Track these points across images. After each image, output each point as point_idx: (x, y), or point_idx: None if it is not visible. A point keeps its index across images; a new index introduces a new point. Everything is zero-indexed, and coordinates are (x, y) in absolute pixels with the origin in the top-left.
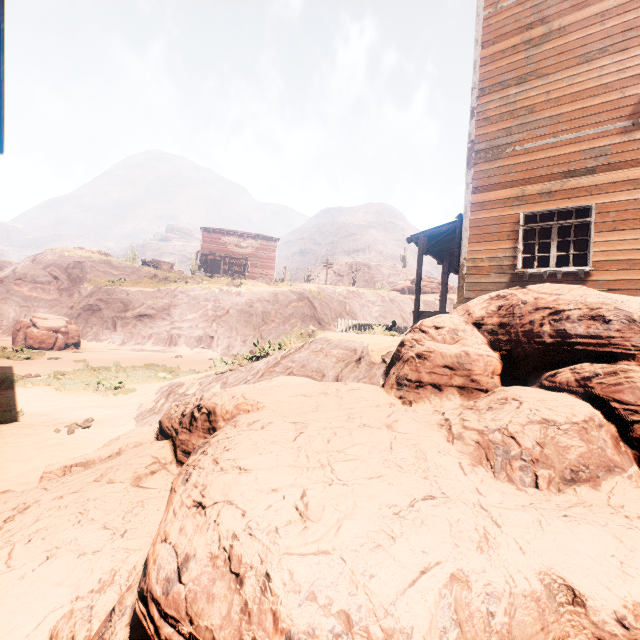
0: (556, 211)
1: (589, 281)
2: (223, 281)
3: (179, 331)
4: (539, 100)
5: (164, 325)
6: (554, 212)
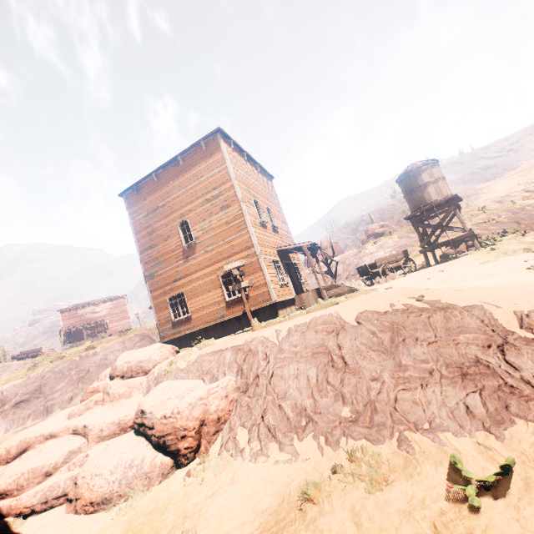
0: (176, 295)
1: (192, 319)
2: (85, 347)
3: (53, 401)
4: (158, 254)
5: (39, 402)
6: (176, 295)
